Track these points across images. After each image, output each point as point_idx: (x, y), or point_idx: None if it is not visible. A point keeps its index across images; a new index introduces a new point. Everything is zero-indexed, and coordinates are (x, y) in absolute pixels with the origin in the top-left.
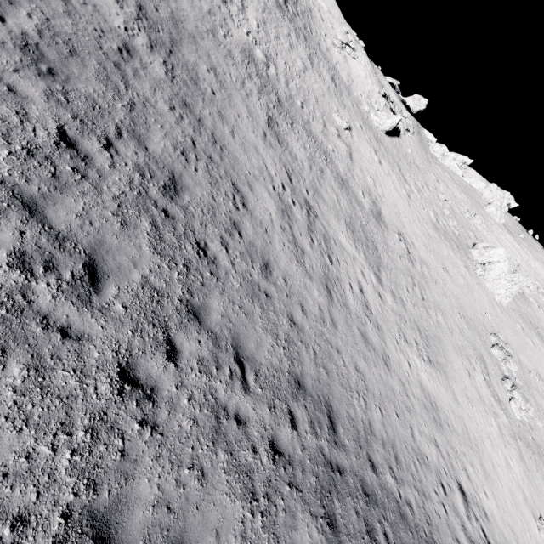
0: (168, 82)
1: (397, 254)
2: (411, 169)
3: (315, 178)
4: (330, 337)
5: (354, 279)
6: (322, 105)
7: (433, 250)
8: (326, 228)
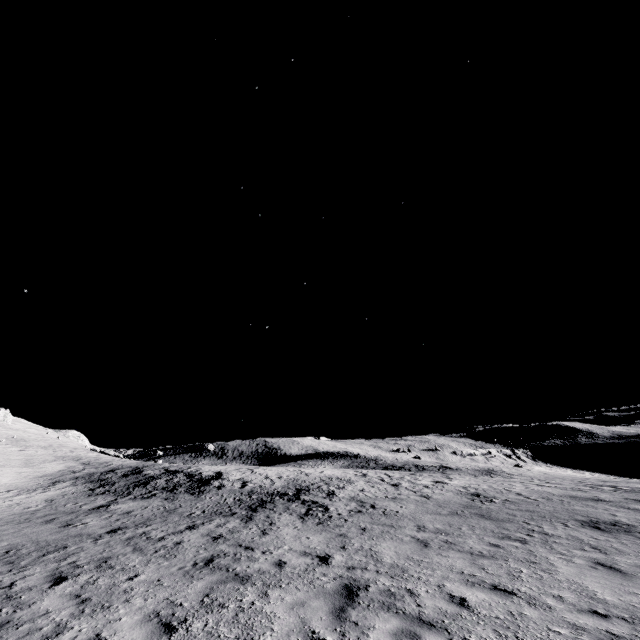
0: None
1: None
2: None
3: None
4: None
5: None
6: None
7: None
8: None
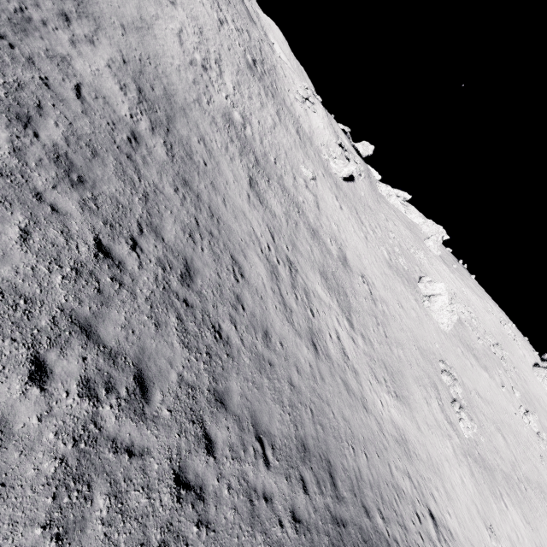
0: (170, 163)
1: (362, 296)
2: (366, 211)
3: (292, 232)
4: (321, 392)
5: (332, 328)
6: (291, 158)
7: (390, 287)
8: (306, 281)
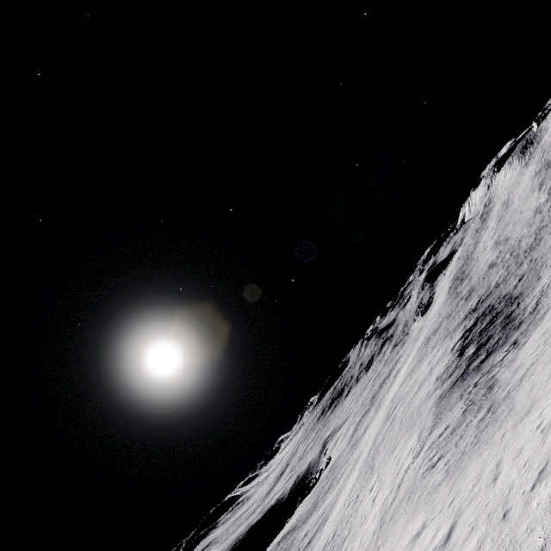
0: None
1: None
2: None
3: None
4: None
5: None
6: None
7: None
8: None
